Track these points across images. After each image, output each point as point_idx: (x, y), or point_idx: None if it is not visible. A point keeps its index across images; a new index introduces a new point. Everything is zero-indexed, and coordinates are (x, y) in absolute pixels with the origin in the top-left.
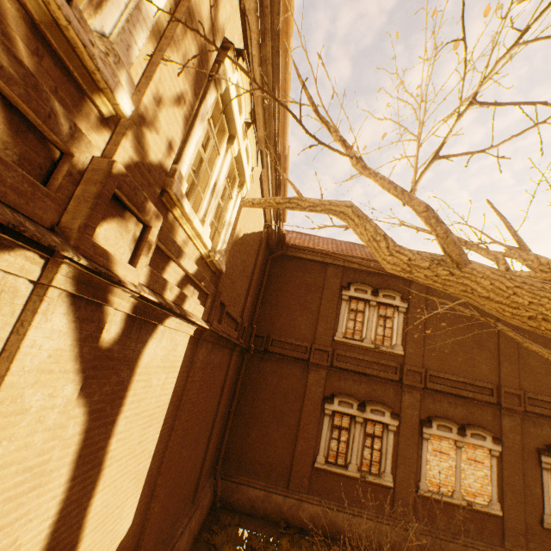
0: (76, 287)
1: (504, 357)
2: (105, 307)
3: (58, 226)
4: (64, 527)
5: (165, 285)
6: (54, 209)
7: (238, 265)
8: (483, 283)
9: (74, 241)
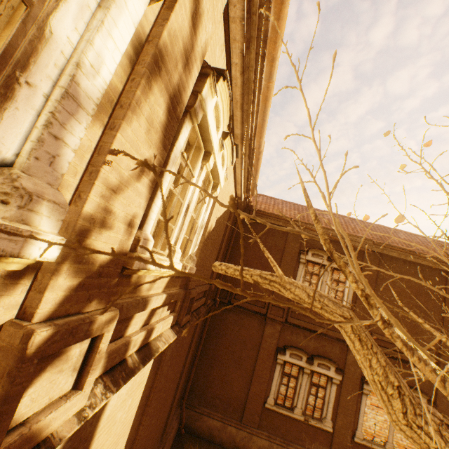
0: None
1: (447, 328)
2: None
3: None
4: None
5: (128, 347)
6: None
7: (208, 248)
8: None
9: None
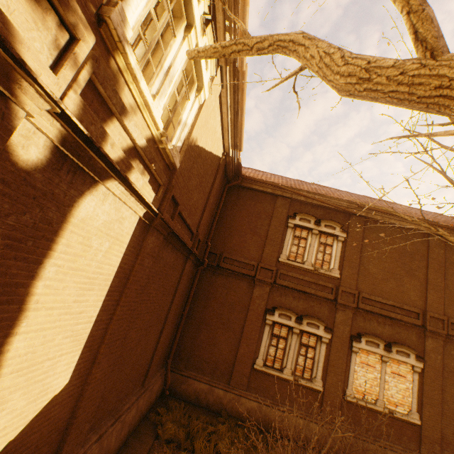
0: None
1: (431, 286)
2: (13, 105)
3: None
4: None
5: (105, 136)
6: None
7: (194, 176)
8: None
9: None
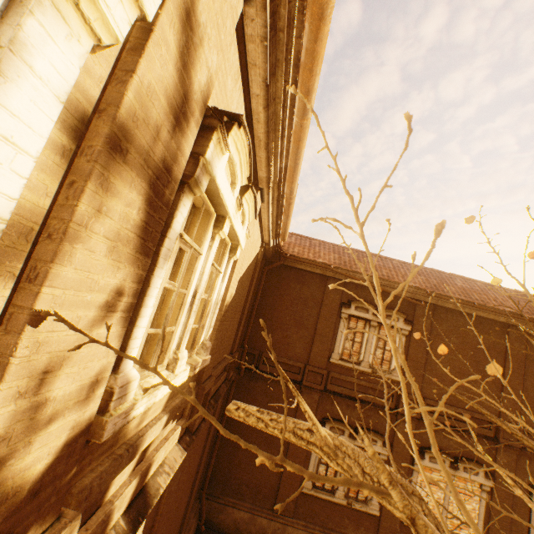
0: None
1: (507, 390)
2: None
3: None
4: None
5: (108, 520)
6: None
7: (228, 318)
8: None
9: None
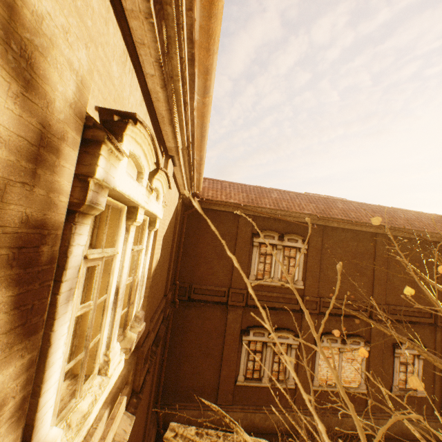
0: None
1: (377, 281)
2: None
3: None
4: None
5: None
6: None
7: (157, 274)
8: None
9: None
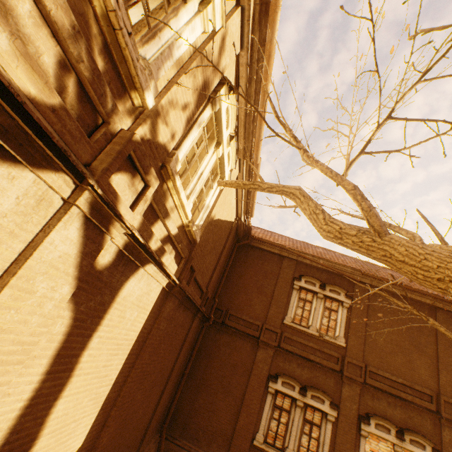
0: (90, 211)
1: (442, 365)
2: (105, 235)
3: (89, 167)
4: (30, 416)
5: (151, 235)
6: (90, 153)
7: (210, 242)
8: (399, 249)
9: (97, 177)
